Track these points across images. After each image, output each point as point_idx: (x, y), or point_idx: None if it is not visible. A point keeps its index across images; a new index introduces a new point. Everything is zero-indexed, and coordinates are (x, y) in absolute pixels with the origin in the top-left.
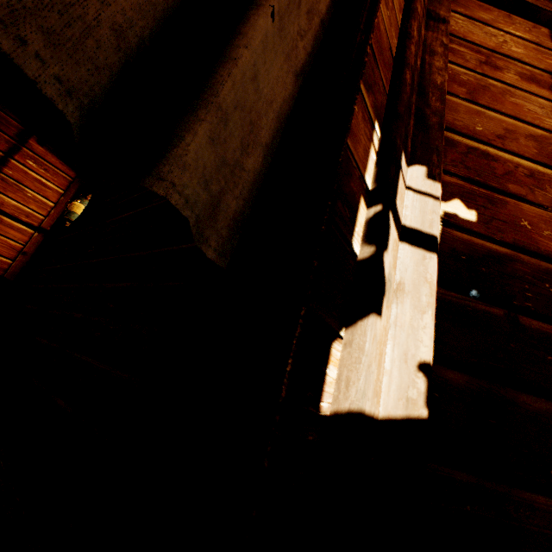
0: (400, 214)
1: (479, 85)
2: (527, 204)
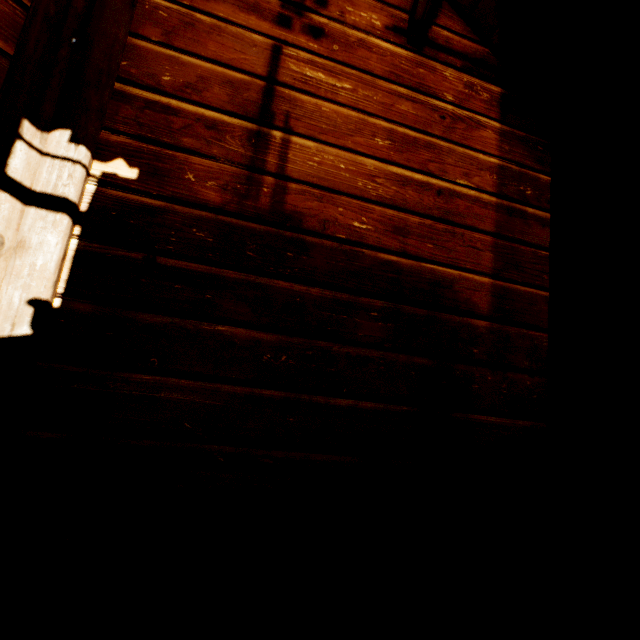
0: (26, 181)
1: (181, 23)
2: (199, 158)
